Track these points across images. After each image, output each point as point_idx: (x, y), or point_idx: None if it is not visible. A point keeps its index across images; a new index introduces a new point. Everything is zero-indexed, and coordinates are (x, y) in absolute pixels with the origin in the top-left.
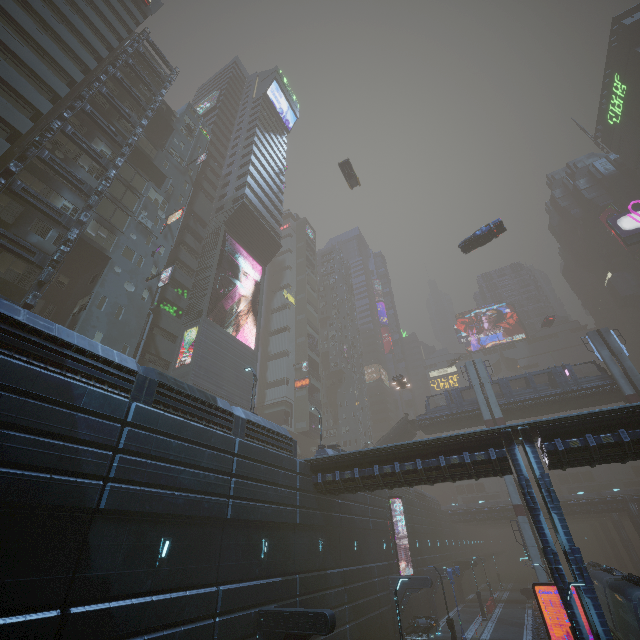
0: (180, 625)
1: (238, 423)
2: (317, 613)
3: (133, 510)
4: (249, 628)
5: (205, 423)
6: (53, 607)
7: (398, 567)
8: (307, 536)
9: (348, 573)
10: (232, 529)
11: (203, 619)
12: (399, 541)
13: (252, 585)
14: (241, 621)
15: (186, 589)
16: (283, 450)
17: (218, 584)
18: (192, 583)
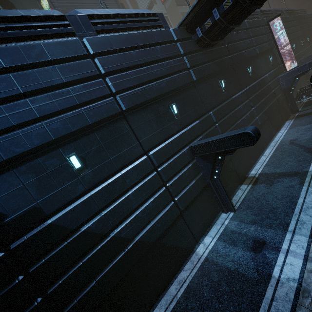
0: (131, 188)
1: (77, 24)
2: (238, 134)
3: (1, 161)
4: (187, 159)
5: (31, 42)
6: (1, 248)
7: (284, 68)
8: (207, 85)
9: (248, 90)
10: (135, 115)
11: (148, 175)
12: (280, 52)
13: (176, 138)
14: (178, 160)
15: (122, 169)
16: (151, 29)
17: (148, 151)
18: (123, 165)
